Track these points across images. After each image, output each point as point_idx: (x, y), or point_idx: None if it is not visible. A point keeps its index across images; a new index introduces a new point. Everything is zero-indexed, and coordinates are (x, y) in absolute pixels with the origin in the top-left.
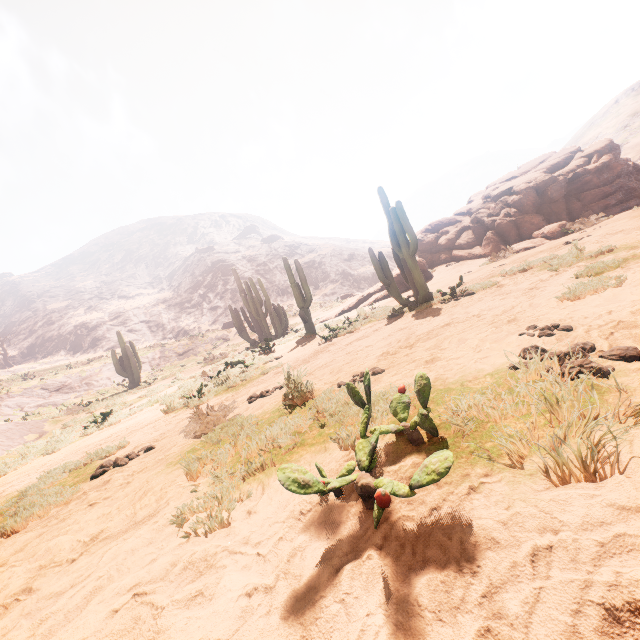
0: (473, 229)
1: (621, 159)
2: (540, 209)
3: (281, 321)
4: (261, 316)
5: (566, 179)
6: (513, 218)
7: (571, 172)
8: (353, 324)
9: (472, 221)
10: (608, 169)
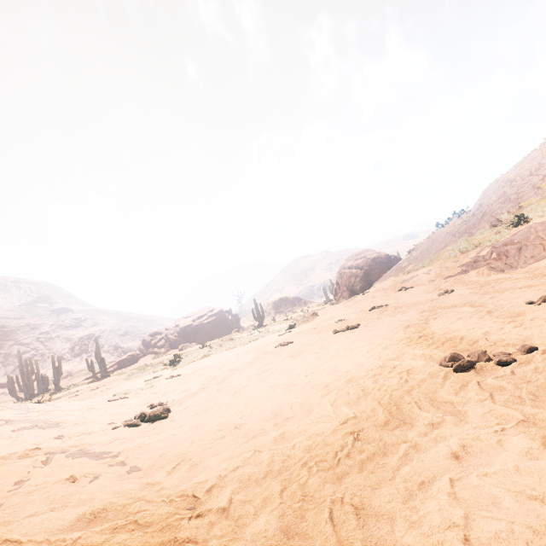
0: (165, 339)
1: (224, 317)
2: (186, 336)
3: (44, 384)
4: (31, 381)
5: (195, 325)
6: (176, 338)
7: (200, 322)
8: (76, 386)
9: (165, 335)
10: (212, 323)
